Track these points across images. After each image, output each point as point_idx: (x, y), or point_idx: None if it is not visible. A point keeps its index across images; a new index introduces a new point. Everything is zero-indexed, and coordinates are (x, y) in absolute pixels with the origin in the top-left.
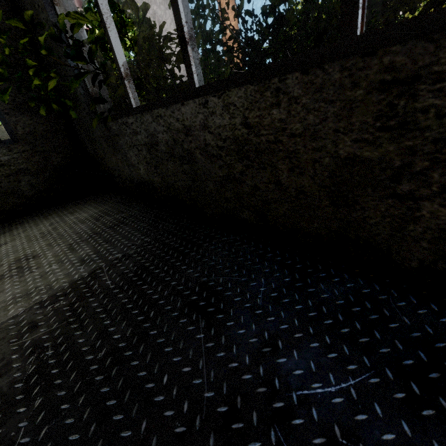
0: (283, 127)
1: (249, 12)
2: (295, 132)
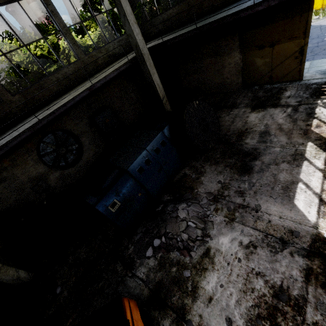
0: (181, 9)
1: None
2: (183, 9)
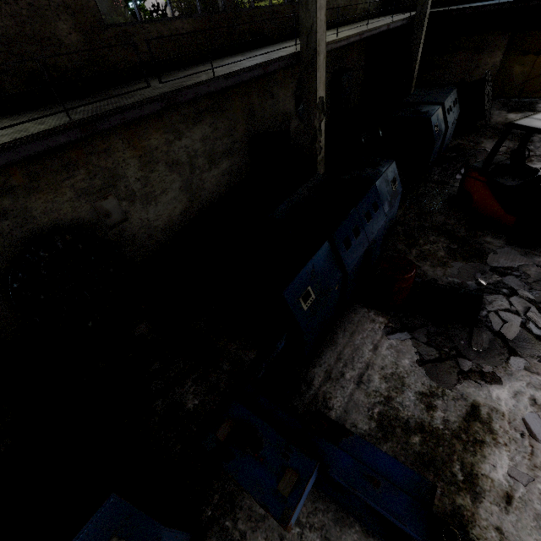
0: None
1: None
2: None
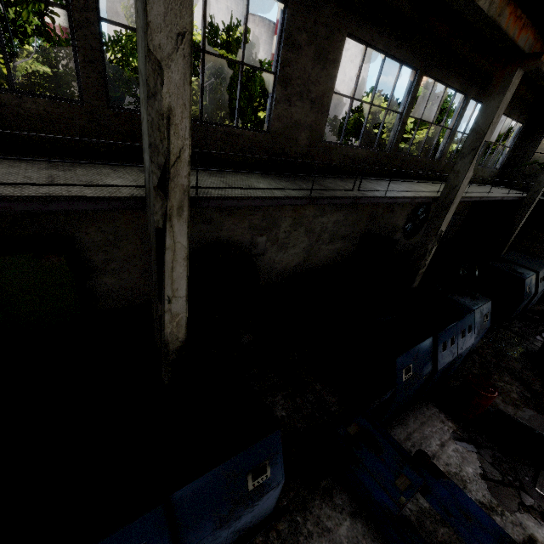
0: None
1: None
2: None
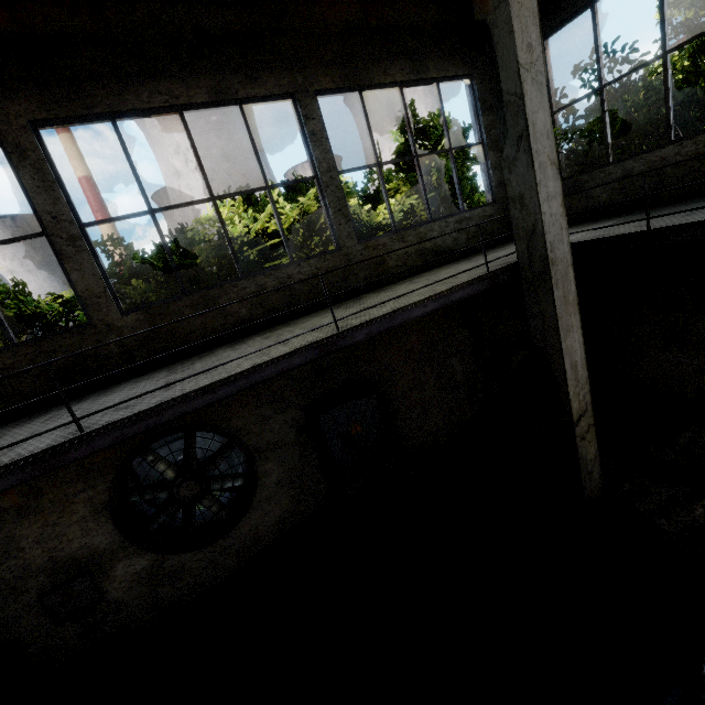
0: None
1: (644, 102)
2: None
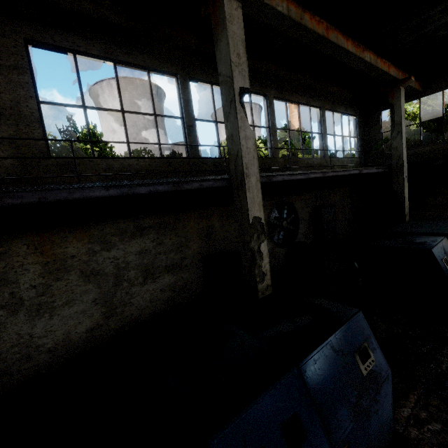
0: (437, 147)
1: None
2: (438, 148)
